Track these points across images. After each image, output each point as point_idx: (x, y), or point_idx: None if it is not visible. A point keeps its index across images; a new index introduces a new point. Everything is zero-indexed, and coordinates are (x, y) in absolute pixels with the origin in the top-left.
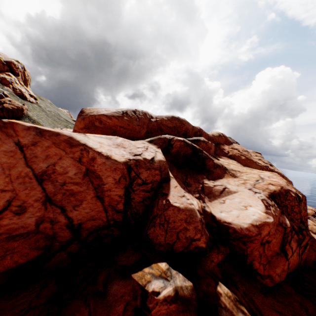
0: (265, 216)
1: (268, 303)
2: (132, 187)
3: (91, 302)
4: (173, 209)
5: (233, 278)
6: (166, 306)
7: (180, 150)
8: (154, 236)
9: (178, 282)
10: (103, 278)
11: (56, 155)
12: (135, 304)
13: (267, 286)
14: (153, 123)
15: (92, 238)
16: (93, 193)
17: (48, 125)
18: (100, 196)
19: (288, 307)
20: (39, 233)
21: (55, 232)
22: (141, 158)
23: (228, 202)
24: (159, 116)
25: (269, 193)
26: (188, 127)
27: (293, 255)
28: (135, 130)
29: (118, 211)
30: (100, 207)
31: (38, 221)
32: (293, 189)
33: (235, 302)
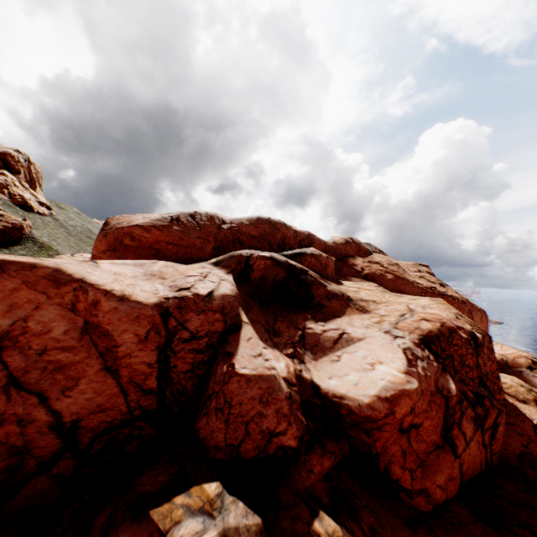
0: (405, 378)
1: None
2: (171, 347)
3: None
4: (238, 381)
5: (353, 501)
6: None
7: (267, 273)
8: (208, 433)
9: (233, 519)
10: (104, 521)
11: (29, 302)
12: None
13: (420, 510)
14: (225, 231)
15: (102, 445)
16: (98, 364)
17: (67, 249)
18: (113, 367)
19: None
20: None
21: (27, 440)
22: (189, 294)
23: (346, 358)
24: (236, 220)
25: (420, 337)
26: (286, 233)
27: (468, 446)
28: (193, 246)
29: (148, 392)
30: (114, 386)
31: None
32: (466, 326)
33: None
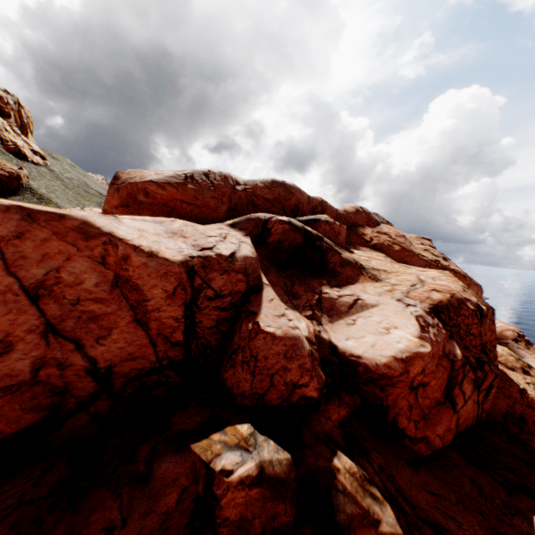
0: (419, 342)
1: (419, 482)
2: (197, 304)
3: (125, 491)
4: (264, 337)
5: (364, 445)
6: (243, 493)
7: (284, 238)
8: (234, 383)
9: (267, 454)
10: (147, 452)
11: (61, 253)
12: (196, 491)
13: (420, 454)
14: (240, 193)
15: (133, 390)
16: (129, 316)
17: (66, 203)
18: (143, 320)
19: (451, 487)
20: (38, 384)
21: (66, 382)
22: (212, 254)
23: (361, 322)
24: (250, 181)
25: (430, 306)
26: (300, 199)
27: (465, 404)
28: (208, 206)
29: (175, 344)
30: (143, 338)
31: (36, 365)
32: (472, 298)
33: (361, 482)
